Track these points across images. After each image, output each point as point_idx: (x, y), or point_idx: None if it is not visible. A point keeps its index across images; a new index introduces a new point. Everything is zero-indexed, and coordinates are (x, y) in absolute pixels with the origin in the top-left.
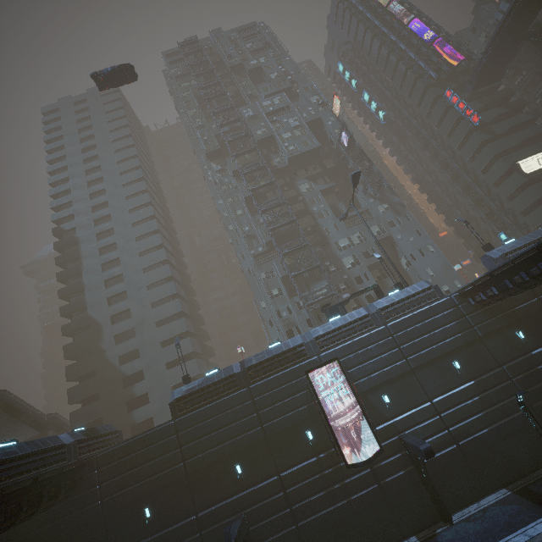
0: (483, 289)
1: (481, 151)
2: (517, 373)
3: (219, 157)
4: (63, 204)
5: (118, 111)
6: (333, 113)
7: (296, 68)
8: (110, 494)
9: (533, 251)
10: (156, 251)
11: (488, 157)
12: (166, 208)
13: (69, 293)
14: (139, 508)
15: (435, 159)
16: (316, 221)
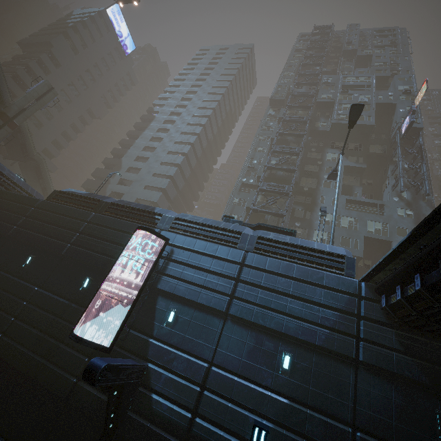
0: (409, 283)
1: None
2: None
3: (279, 107)
4: (166, 98)
5: (240, 59)
6: (414, 103)
7: (409, 66)
8: None
9: None
10: (185, 145)
11: None
12: (226, 137)
13: (124, 143)
14: None
15: None
16: (318, 186)
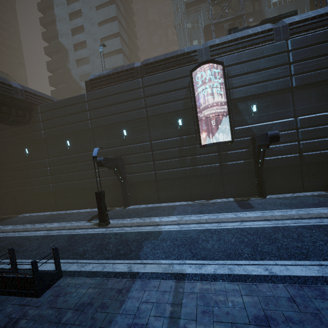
0: None
1: None
2: None
3: None
4: None
5: None
6: None
7: None
8: (48, 128)
9: None
10: None
11: None
12: None
13: (46, 21)
14: (64, 140)
15: None
16: None
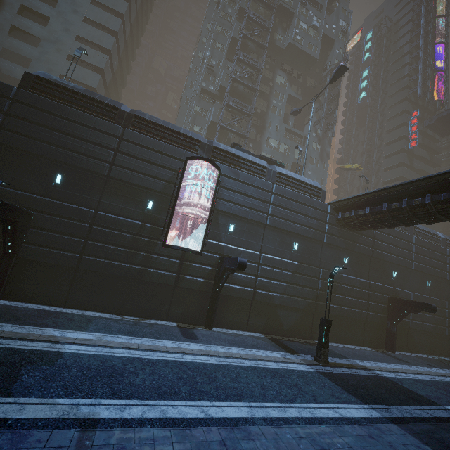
0: (358, 209)
1: (396, 168)
2: (326, 279)
3: None
4: None
5: None
6: (345, 47)
7: None
8: None
9: (433, 182)
10: None
11: (396, 175)
12: None
13: None
14: None
15: (366, 153)
16: (268, 110)
